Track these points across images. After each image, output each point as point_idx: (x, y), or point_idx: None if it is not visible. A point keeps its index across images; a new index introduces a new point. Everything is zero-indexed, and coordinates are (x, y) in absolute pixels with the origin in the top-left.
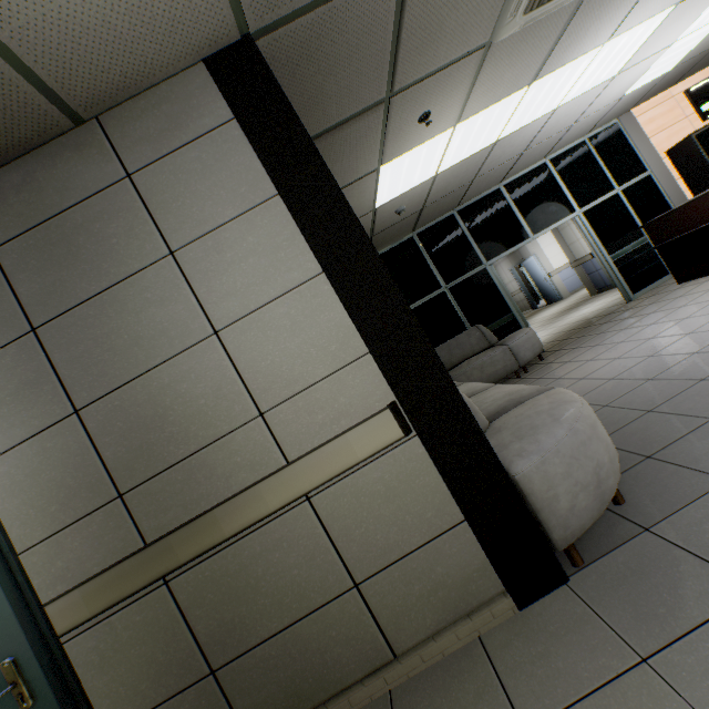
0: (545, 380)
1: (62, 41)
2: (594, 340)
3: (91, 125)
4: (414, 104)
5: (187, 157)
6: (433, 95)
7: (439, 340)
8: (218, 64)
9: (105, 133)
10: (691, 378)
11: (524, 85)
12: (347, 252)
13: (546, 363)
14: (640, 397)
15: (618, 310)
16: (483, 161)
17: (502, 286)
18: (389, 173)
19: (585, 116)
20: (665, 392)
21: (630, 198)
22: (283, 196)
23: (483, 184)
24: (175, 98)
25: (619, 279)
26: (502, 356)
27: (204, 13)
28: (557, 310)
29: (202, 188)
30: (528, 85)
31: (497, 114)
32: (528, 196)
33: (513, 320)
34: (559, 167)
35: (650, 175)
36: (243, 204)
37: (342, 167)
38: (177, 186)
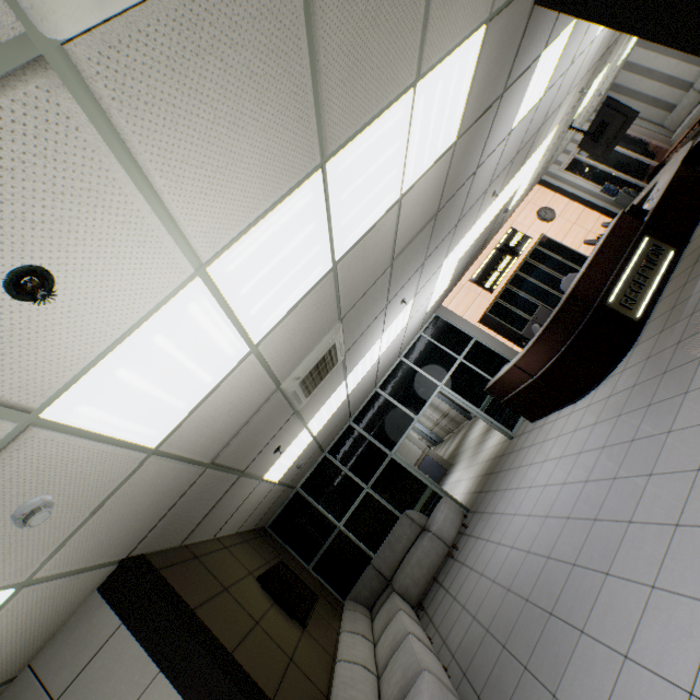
0: (465, 569)
1: (0, 668)
2: (492, 503)
3: (25, 671)
4: (264, 455)
5: (95, 667)
6: (275, 443)
7: (380, 538)
8: (107, 588)
9: (36, 673)
10: (523, 595)
11: (341, 383)
12: (215, 698)
13: (468, 536)
14: (502, 619)
15: (506, 452)
16: (347, 402)
17: (411, 466)
18: (273, 472)
19: (408, 335)
20: (512, 615)
21: (472, 361)
22: (164, 672)
23: (361, 400)
24: (82, 623)
25: (495, 424)
26: (431, 543)
27: (91, 582)
28: (480, 430)
29: (108, 689)
30: (345, 379)
31: (335, 397)
32: (400, 388)
33: (432, 492)
34: (413, 358)
35: (477, 340)
36: (138, 688)
37: (231, 505)
38: (91, 695)
